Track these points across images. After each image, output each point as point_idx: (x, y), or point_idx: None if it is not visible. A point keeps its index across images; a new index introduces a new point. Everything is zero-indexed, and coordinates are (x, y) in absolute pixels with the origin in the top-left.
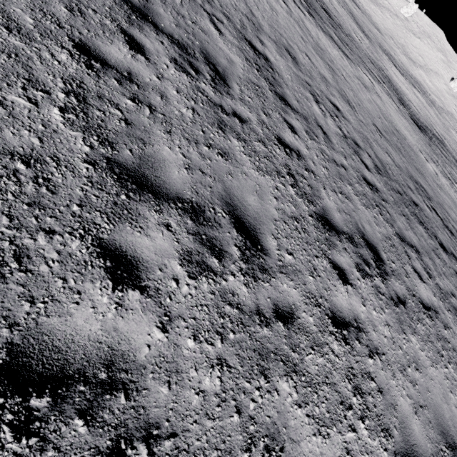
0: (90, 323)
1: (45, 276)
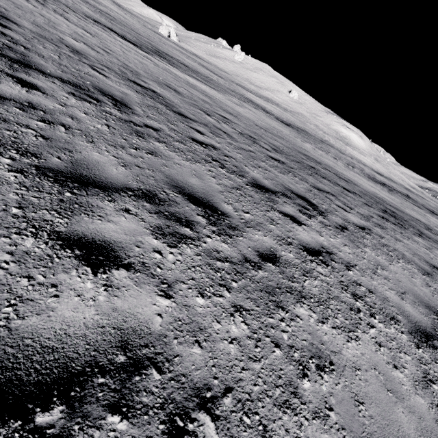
0: (81, 311)
1: (1, 279)
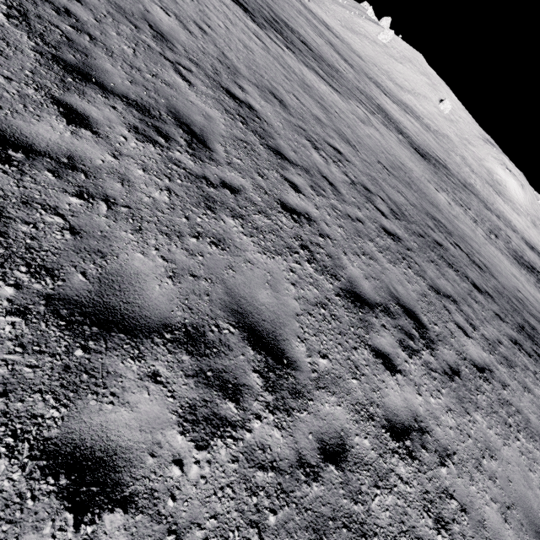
0: None
1: None
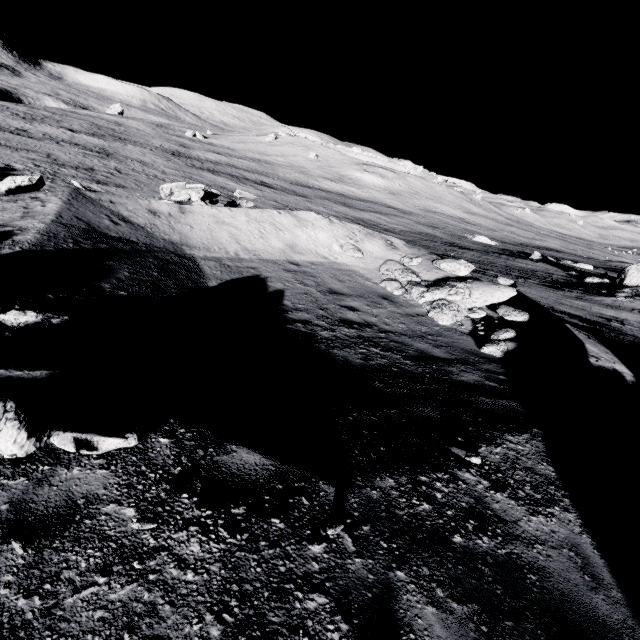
0: None
1: None
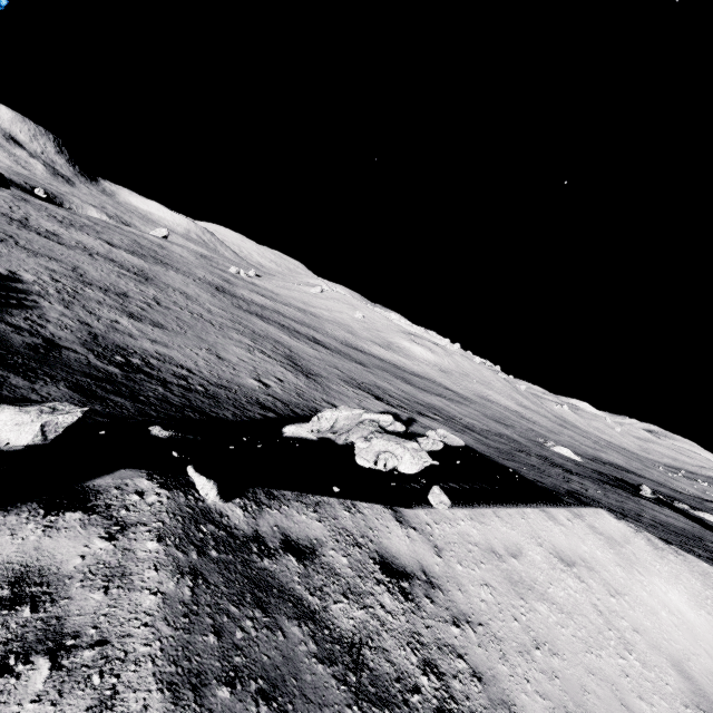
0: None
1: None
